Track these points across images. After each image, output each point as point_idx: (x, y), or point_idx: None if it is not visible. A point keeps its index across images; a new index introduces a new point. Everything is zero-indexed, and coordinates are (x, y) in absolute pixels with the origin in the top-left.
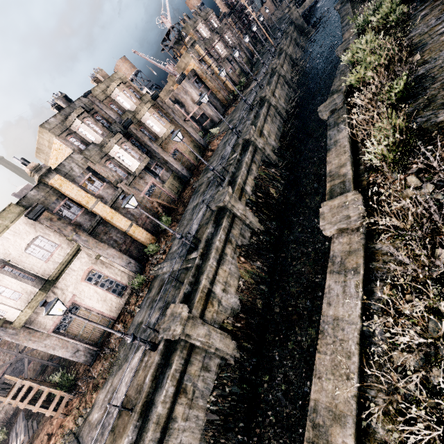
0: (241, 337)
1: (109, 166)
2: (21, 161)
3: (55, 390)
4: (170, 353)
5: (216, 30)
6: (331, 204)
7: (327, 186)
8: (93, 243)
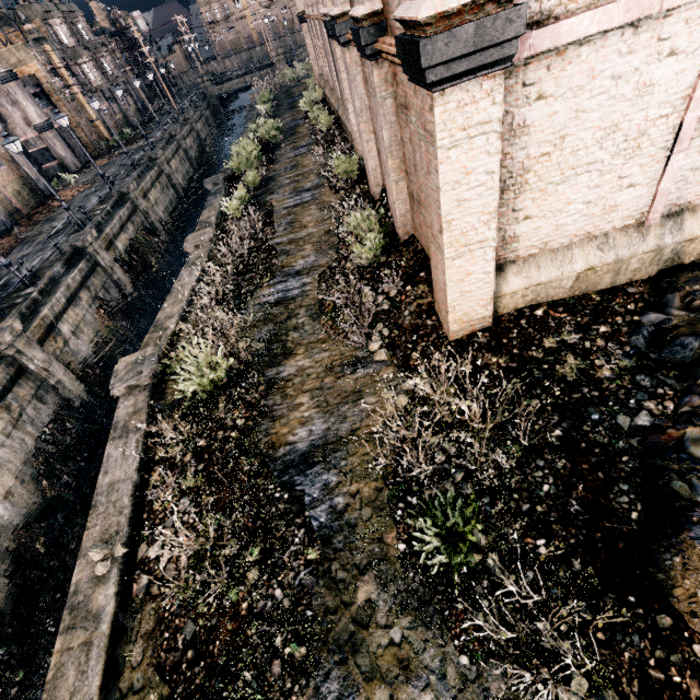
0: (93, 382)
1: None
2: None
3: None
4: None
5: (87, 44)
6: (195, 234)
7: (197, 228)
8: None
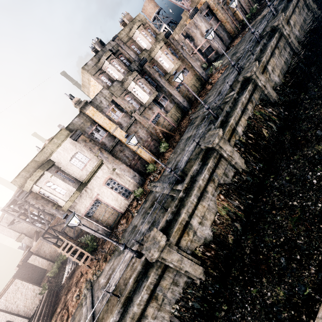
0: (208, 265)
1: (127, 99)
2: (69, 96)
3: (84, 251)
4: (149, 266)
5: None
6: None
7: None
8: (111, 159)
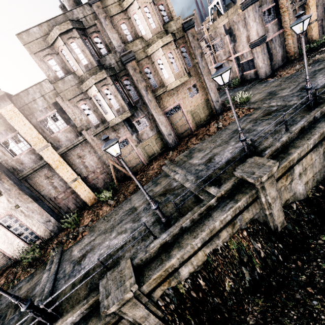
0: None
1: (83, 106)
2: None
3: None
4: None
5: None
6: None
7: None
8: (15, 193)
